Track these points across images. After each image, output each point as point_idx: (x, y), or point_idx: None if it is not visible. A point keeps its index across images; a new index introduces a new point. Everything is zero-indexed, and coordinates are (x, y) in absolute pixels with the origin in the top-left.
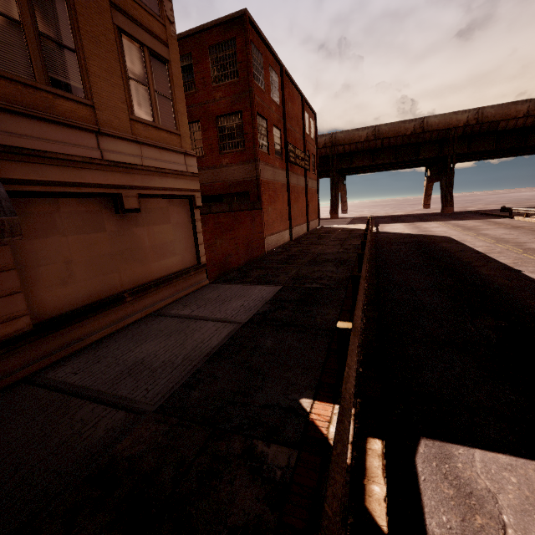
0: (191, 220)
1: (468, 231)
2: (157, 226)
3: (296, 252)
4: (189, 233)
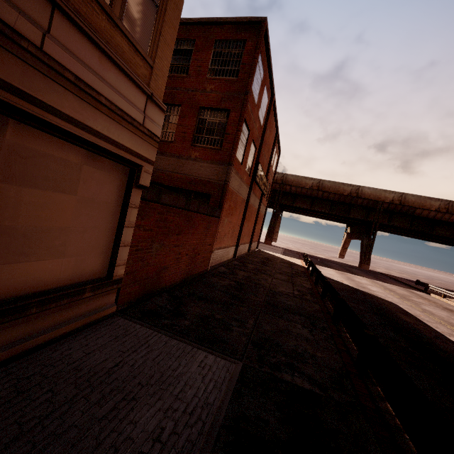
0: (122, 202)
1: (408, 302)
2: (37, 190)
3: (244, 280)
4: (109, 222)
